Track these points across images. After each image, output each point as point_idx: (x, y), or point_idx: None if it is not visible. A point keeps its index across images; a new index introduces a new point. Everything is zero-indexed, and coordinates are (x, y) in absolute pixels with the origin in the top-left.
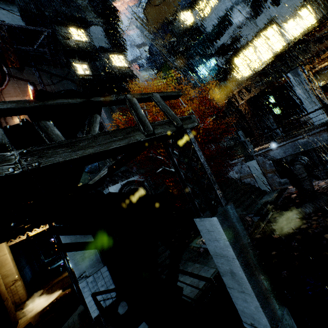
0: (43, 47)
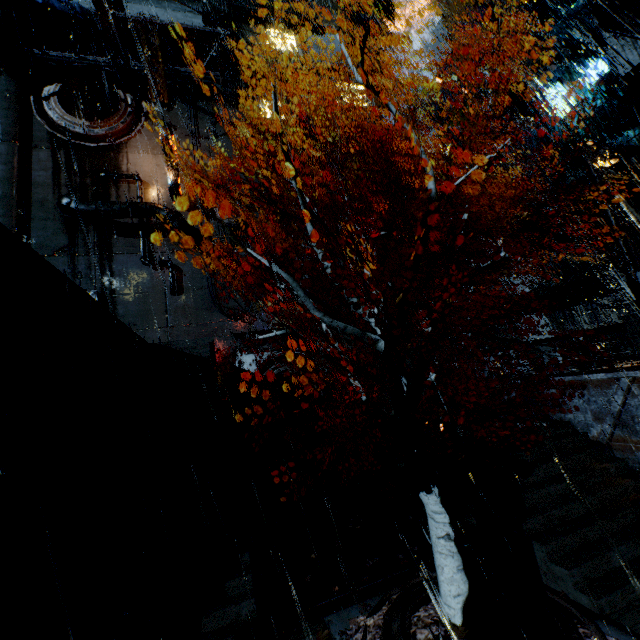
0: (216, 69)
